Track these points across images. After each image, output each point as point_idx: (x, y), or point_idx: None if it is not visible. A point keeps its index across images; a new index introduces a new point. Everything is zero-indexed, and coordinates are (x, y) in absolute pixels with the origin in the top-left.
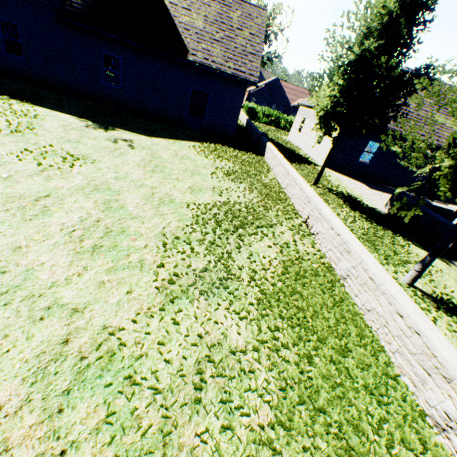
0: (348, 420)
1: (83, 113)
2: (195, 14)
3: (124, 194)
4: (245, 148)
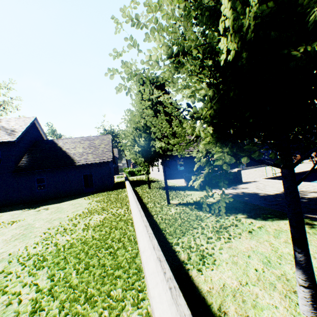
0: (100, 240)
1: (24, 207)
2: (78, 148)
3: (36, 223)
4: (117, 189)
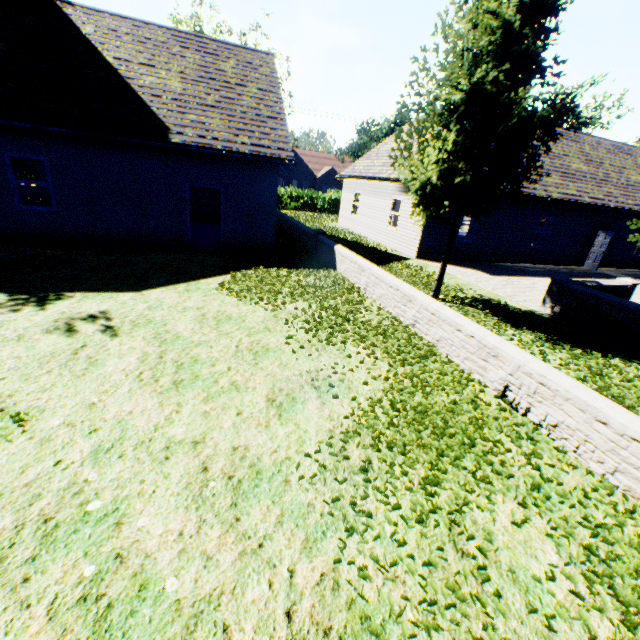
0: None
1: None
2: (163, 71)
3: (133, 514)
4: (301, 261)
